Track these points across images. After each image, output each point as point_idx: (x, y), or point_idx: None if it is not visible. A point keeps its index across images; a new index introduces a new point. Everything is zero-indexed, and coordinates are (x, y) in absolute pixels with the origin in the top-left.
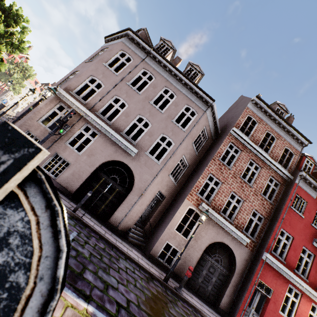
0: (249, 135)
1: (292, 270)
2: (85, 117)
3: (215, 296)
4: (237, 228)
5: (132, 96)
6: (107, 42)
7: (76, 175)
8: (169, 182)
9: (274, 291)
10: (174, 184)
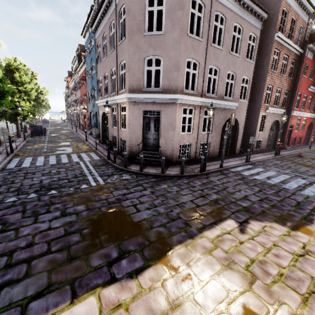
0: (283, 32)
1: (299, 110)
2: (203, 105)
3: (272, 145)
4: (279, 108)
5: (218, 57)
6: None
7: (215, 146)
8: None
9: (294, 125)
10: None
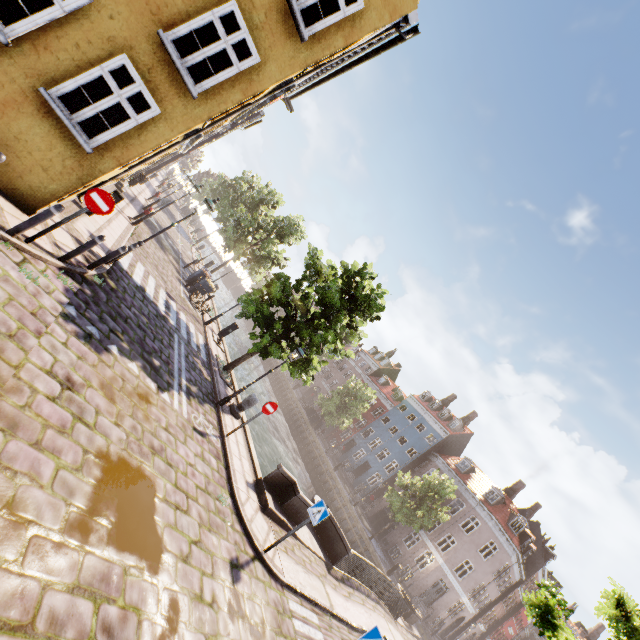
0: (524, 585)
1: (492, 638)
2: (465, 603)
3: None
4: (484, 625)
5: (491, 585)
6: (496, 525)
7: (444, 626)
8: None
9: None
10: None
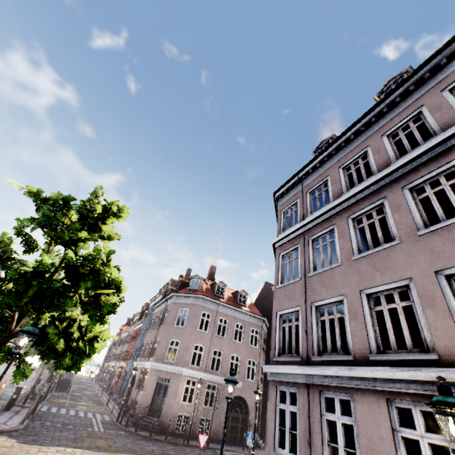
0: None
1: None
2: (205, 379)
3: None
4: None
5: (222, 343)
6: (176, 297)
7: (218, 425)
8: (260, 388)
9: None
10: (261, 385)
